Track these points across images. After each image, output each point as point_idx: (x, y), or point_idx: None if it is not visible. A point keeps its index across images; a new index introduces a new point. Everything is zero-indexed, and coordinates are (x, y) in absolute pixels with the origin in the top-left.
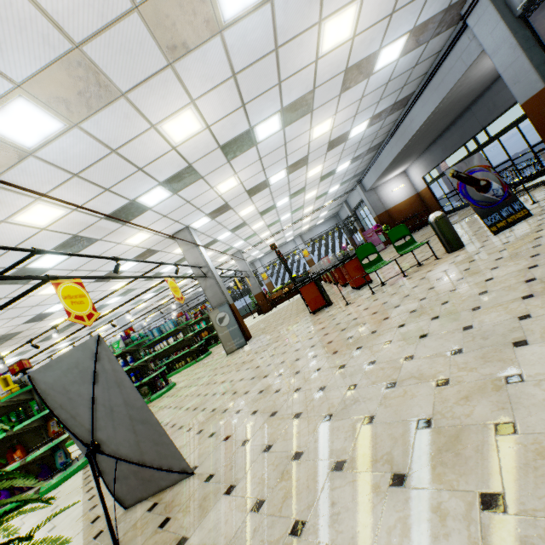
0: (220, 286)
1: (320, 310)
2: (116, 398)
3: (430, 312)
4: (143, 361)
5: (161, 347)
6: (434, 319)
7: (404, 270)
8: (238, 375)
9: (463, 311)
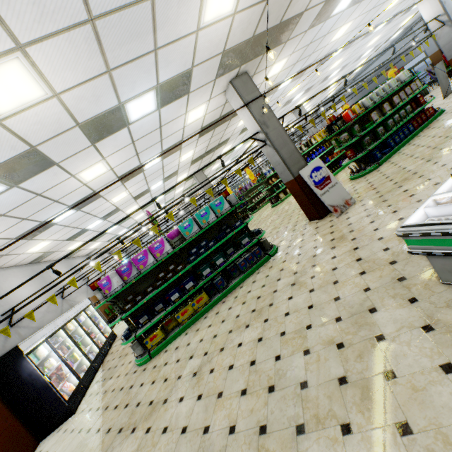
0: None
1: None
2: (444, 74)
3: None
4: None
5: None
6: None
7: None
8: None
9: None
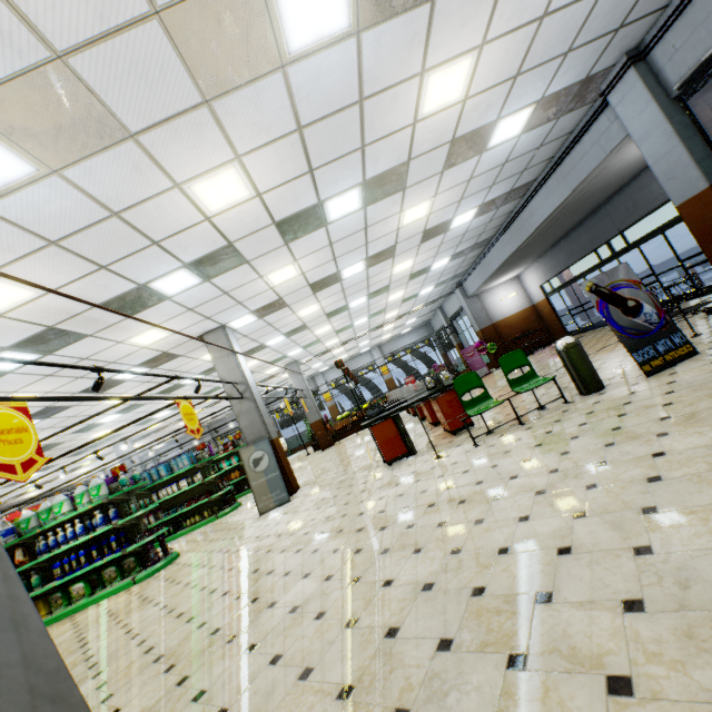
0: (261, 412)
1: (399, 460)
2: (8, 650)
3: (569, 501)
4: (133, 518)
5: (168, 493)
6: (579, 518)
7: (518, 412)
8: (266, 562)
9: (627, 510)
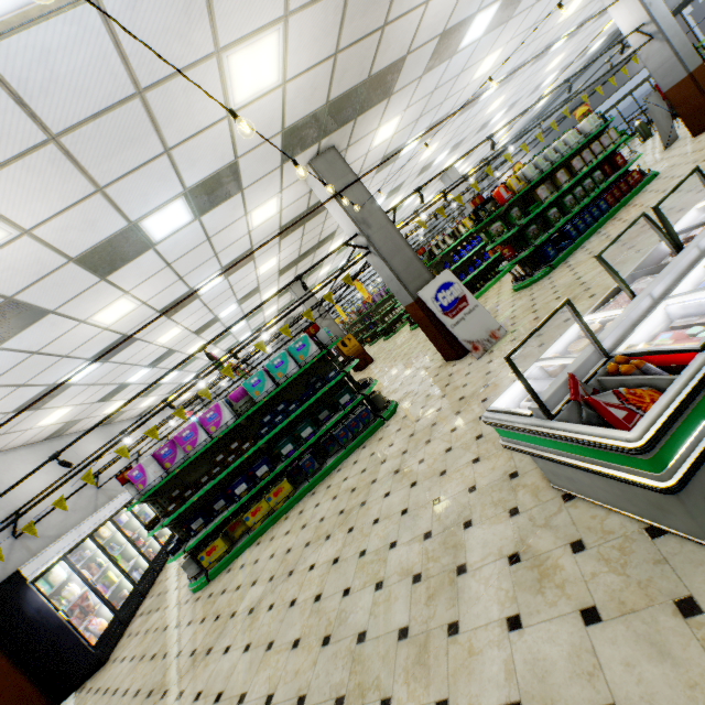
0: None
1: None
2: (663, 111)
3: None
4: None
5: None
6: None
7: None
8: None
9: None
